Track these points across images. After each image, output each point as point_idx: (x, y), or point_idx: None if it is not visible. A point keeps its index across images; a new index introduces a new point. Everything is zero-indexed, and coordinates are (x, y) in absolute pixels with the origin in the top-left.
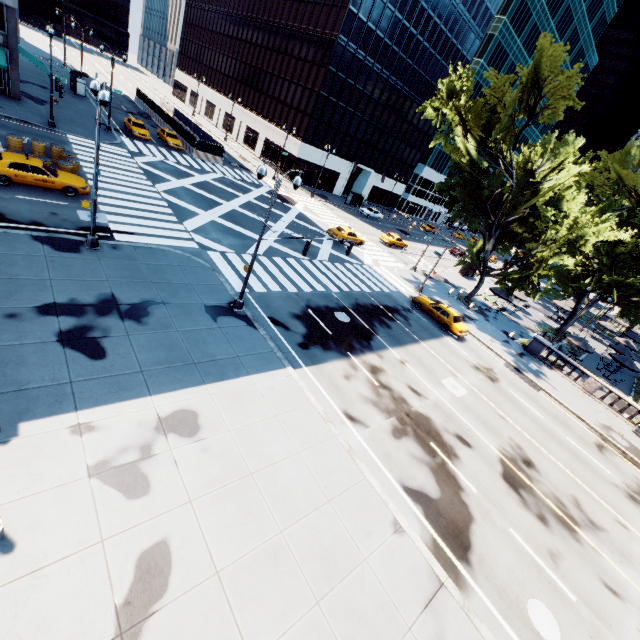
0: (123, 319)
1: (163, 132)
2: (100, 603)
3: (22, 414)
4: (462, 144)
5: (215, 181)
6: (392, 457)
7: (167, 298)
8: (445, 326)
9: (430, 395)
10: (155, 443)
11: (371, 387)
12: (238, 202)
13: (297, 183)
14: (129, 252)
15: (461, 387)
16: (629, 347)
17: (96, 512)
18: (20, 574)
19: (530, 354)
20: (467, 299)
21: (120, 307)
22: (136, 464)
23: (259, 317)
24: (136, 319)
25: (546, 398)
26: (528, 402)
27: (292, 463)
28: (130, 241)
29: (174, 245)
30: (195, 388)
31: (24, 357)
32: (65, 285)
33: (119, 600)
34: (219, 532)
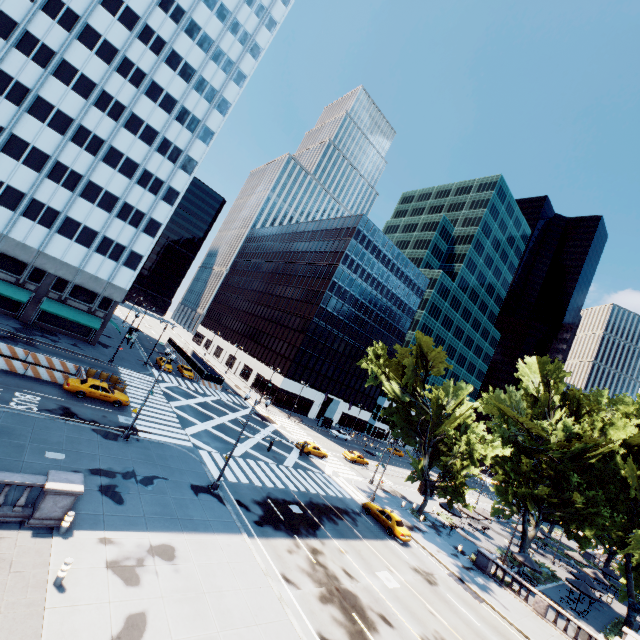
0: (138, 484)
1: (182, 367)
2: (104, 632)
3: (76, 525)
4: (390, 385)
5: (213, 402)
6: (316, 614)
7: (167, 475)
8: (390, 530)
9: (362, 580)
10: (146, 559)
11: (309, 562)
12: (227, 418)
13: (267, 403)
14: (147, 444)
15: (395, 580)
16: (598, 579)
17: (108, 586)
18: (67, 604)
19: (480, 570)
20: (419, 512)
21: (137, 476)
22: (134, 567)
23: (228, 498)
24: (146, 485)
25: (488, 610)
26: (466, 608)
27: (234, 594)
28: (148, 437)
29: (176, 443)
30: (176, 533)
31: (81, 496)
32: (107, 459)
33: (114, 634)
34: (177, 619)
